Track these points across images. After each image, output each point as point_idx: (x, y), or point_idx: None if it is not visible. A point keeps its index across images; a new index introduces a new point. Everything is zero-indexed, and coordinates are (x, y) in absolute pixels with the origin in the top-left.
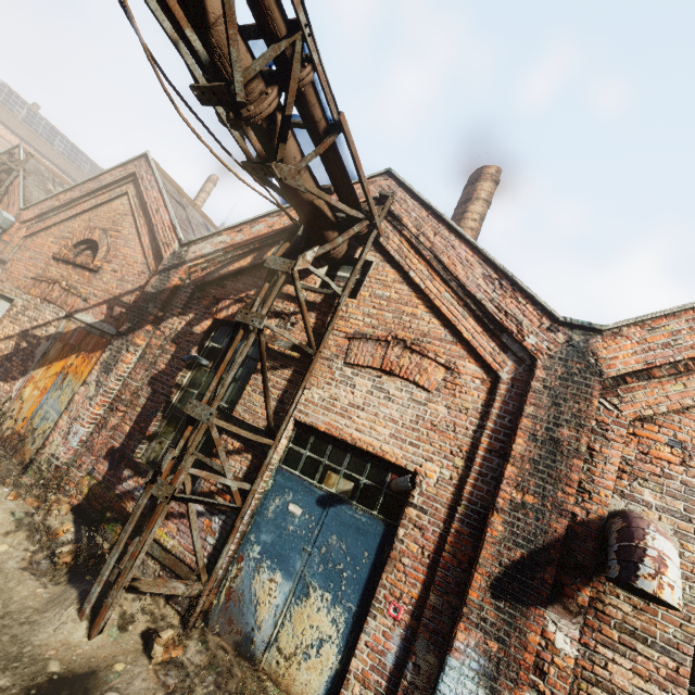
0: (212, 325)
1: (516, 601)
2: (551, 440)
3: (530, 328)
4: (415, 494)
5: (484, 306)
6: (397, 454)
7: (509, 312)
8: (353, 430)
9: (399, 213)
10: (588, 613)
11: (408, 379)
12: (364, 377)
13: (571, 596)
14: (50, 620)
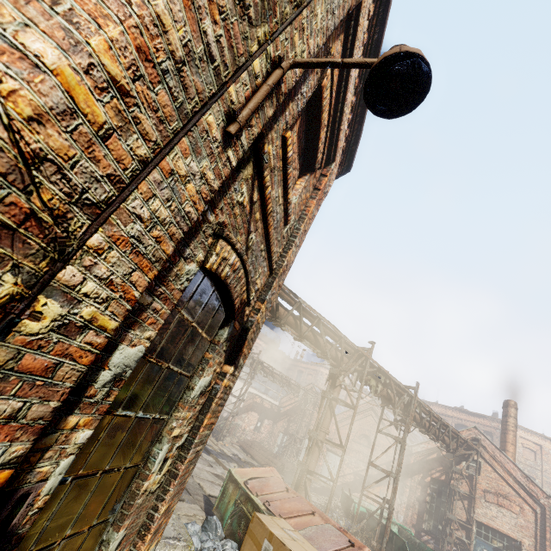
0: (430, 479)
1: None
2: None
3: (540, 496)
4: (523, 549)
5: (524, 486)
6: (513, 535)
7: (532, 489)
8: (496, 525)
9: (484, 445)
10: None
11: (508, 509)
12: (493, 506)
13: None
14: None
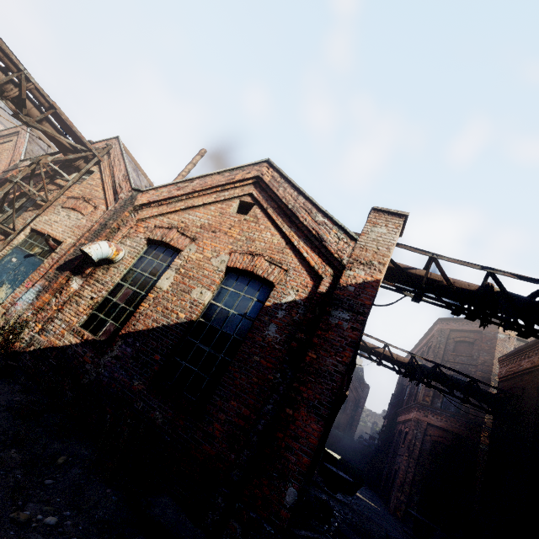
0: (19, 195)
1: (62, 270)
2: (105, 224)
3: (124, 191)
4: (58, 249)
5: (116, 185)
6: (60, 236)
7: (122, 186)
8: (50, 230)
9: (111, 152)
10: (89, 277)
11: (79, 211)
12: (65, 211)
13: (84, 271)
14: None
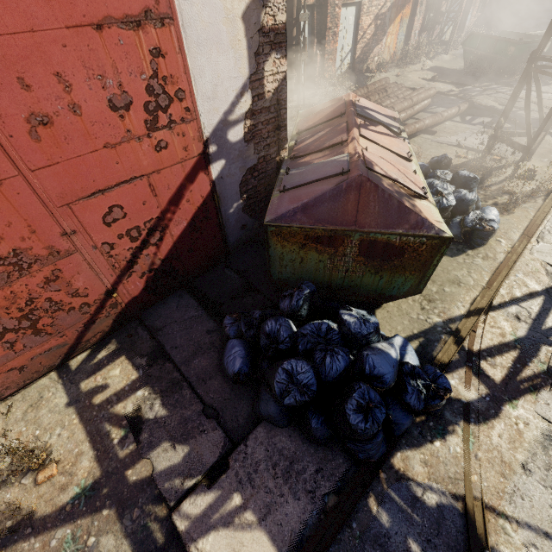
0: None
1: None
2: None
3: None
4: None
5: None
6: None
7: None
8: None
9: None
10: None
11: None
12: None
13: None
14: (445, 59)
